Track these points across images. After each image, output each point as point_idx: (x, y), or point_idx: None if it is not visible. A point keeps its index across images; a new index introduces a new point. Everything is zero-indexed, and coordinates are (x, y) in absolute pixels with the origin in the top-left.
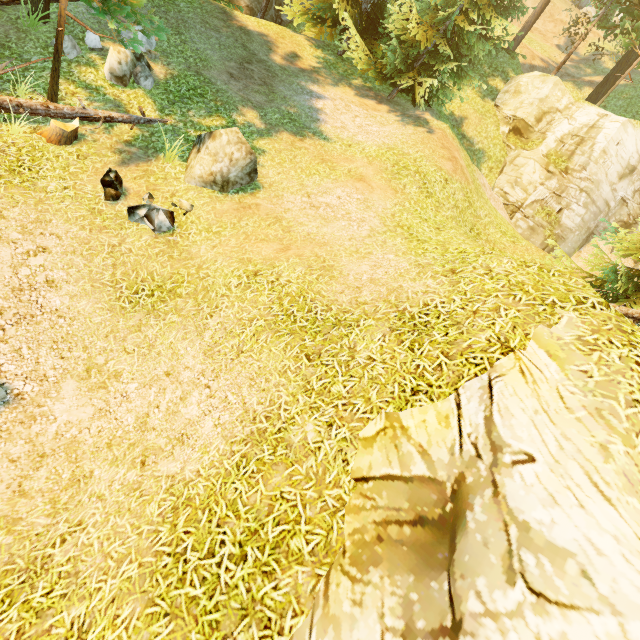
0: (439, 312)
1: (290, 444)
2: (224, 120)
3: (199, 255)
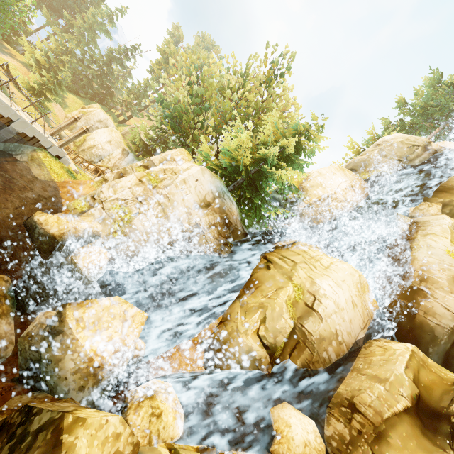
0: None
1: None
2: None
3: None
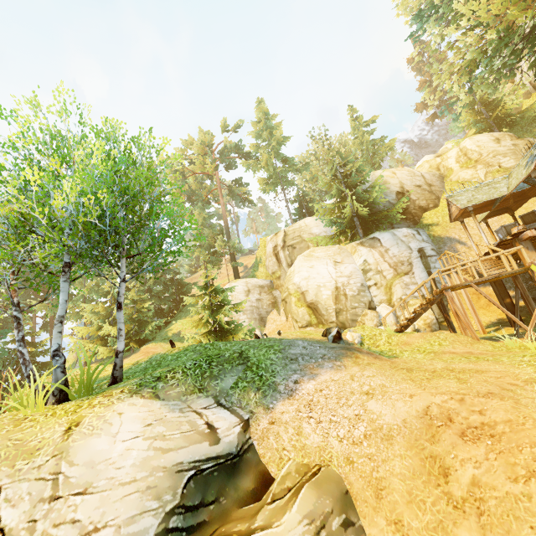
0: None
1: None
2: None
3: None
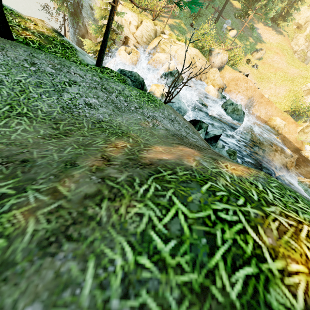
0: (307, 75)
1: (294, 90)
2: (249, 42)
3: (263, 72)
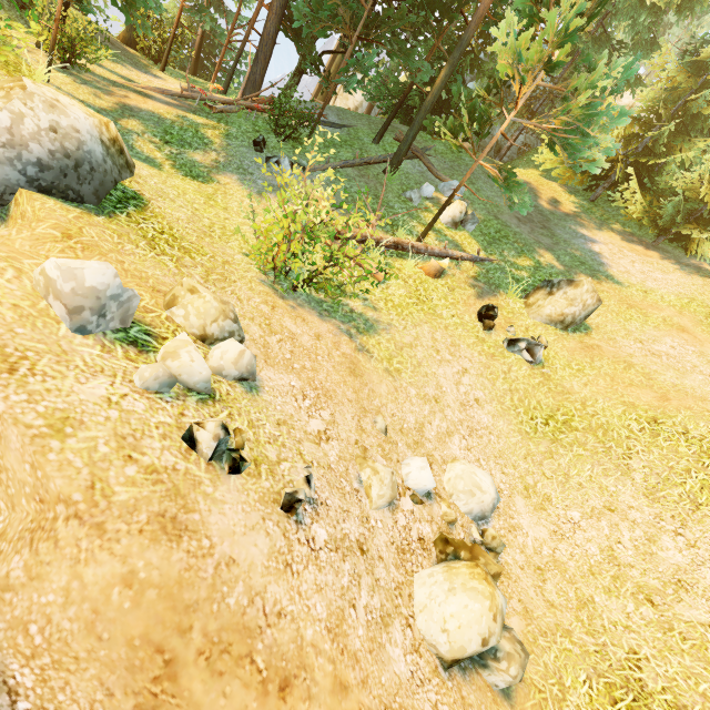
0: None
1: None
2: (531, 261)
3: (575, 391)
